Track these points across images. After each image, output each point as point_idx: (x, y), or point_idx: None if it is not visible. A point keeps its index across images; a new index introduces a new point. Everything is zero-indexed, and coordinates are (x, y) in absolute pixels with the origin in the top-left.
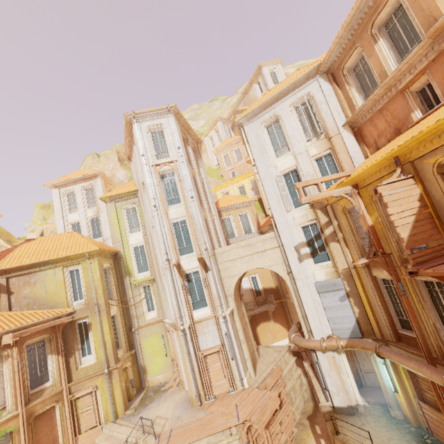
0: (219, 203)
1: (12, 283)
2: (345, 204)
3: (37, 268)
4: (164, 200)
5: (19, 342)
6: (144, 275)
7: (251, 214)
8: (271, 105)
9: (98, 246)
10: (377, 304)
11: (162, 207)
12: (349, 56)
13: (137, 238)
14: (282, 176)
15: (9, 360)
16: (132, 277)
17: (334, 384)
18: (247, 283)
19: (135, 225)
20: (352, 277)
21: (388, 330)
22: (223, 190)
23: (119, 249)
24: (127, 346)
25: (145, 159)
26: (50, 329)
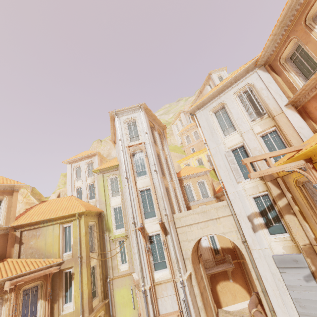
0: (181, 173)
1: (24, 235)
2: (298, 177)
3: (41, 224)
4: (134, 172)
5: (16, 288)
6: (120, 232)
7: (207, 181)
8: (217, 95)
9: (86, 208)
10: None
11: (132, 178)
12: (284, 48)
13: (116, 201)
14: (231, 151)
15: (7, 303)
16: (111, 233)
17: None
18: (206, 241)
19: (116, 190)
20: (316, 255)
21: None
22: (185, 162)
23: (103, 209)
24: (102, 295)
25: (121, 142)
26: (43, 276)
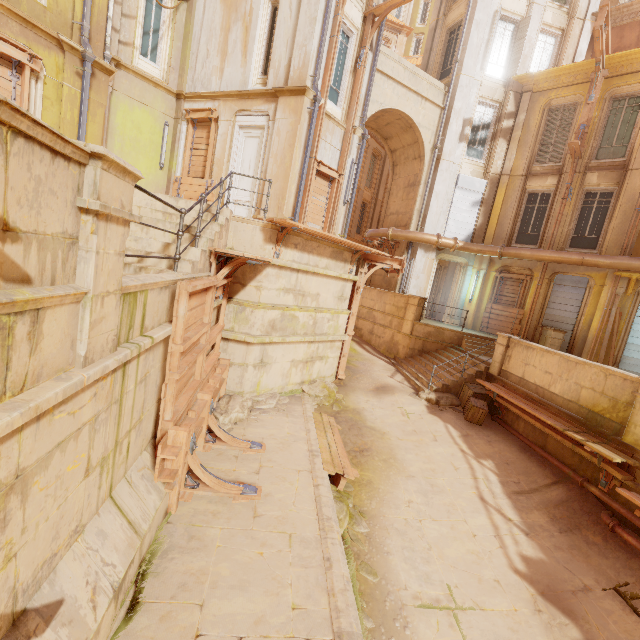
0: None
1: None
2: (558, 96)
3: None
4: None
5: None
6: None
7: None
8: None
9: None
10: (509, 216)
11: None
12: None
13: None
14: (499, 18)
15: None
16: None
17: (418, 287)
18: None
19: None
20: (496, 186)
21: (504, 243)
22: None
23: None
24: None
25: None
26: None
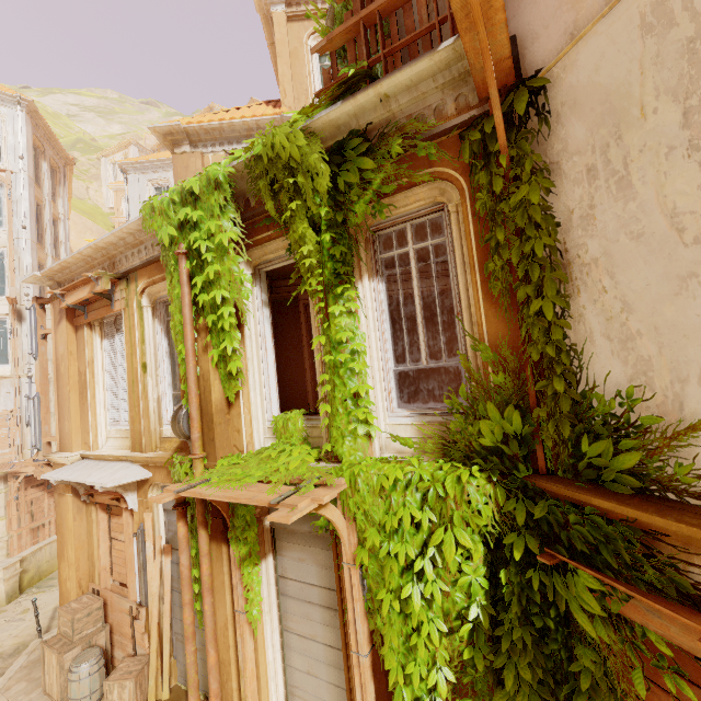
0: None
1: None
2: None
3: None
4: None
5: None
6: None
7: None
8: (165, 167)
9: None
10: None
11: None
12: None
13: None
14: None
15: None
16: None
17: None
18: None
19: None
20: None
21: None
22: None
23: None
24: None
25: None
26: None
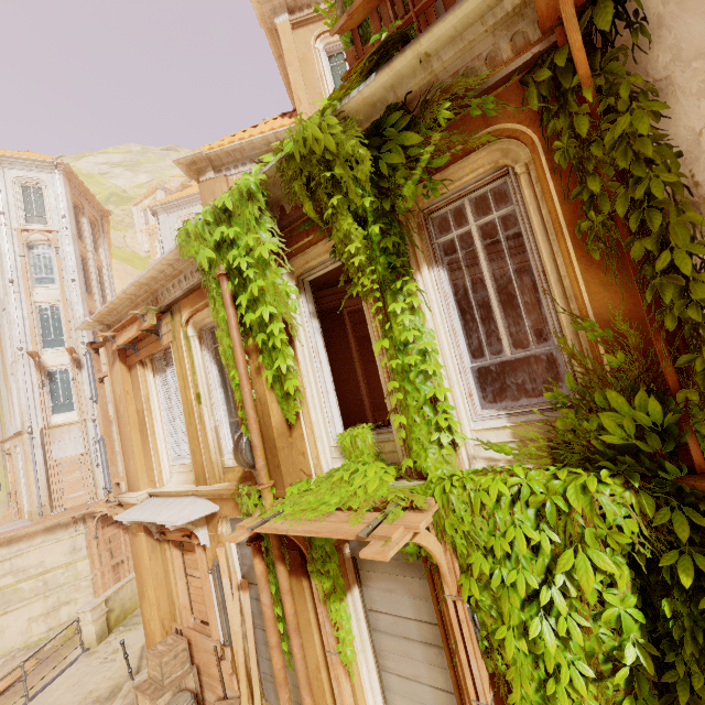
0: None
1: None
2: None
3: None
4: (29, 276)
5: None
6: None
7: None
8: (191, 202)
9: None
10: None
11: (24, 284)
12: None
13: None
14: None
15: None
16: None
17: None
18: None
19: None
20: None
21: None
22: None
23: None
24: None
25: (5, 219)
26: None
